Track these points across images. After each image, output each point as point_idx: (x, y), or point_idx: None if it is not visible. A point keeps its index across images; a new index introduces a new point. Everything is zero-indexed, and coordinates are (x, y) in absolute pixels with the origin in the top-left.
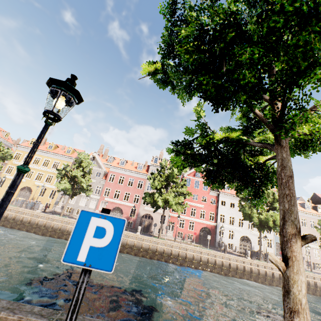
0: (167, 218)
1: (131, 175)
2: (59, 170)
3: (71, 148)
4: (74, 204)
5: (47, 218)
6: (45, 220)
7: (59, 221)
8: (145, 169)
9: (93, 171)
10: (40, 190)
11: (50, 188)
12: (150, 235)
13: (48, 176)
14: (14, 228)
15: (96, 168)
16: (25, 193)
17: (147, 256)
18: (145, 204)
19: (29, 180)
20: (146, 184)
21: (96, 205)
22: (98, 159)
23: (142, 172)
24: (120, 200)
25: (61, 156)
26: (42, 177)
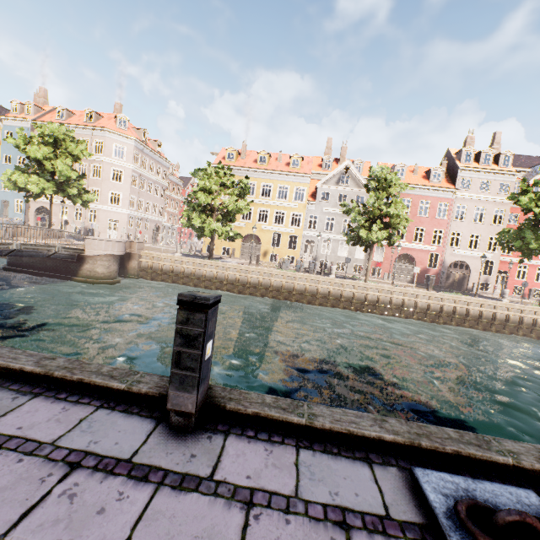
0: (496, 266)
1: (422, 194)
2: (345, 207)
3: (298, 156)
4: (330, 255)
5: (356, 287)
6: (356, 291)
7: (374, 290)
8: (442, 179)
9: (348, 195)
10: (272, 237)
11: (286, 234)
12: (494, 299)
13: (276, 214)
14: (313, 304)
15: (353, 190)
16: (251, 244)
17: (532, 335)
18: (453, 246)
19: (250, 223)
20: (453, 208)
21: (365, 254)
22: (354, 171)
23: (443, 187)
24: (408, 242)
25: (289, 174)
26: (268, 217)
